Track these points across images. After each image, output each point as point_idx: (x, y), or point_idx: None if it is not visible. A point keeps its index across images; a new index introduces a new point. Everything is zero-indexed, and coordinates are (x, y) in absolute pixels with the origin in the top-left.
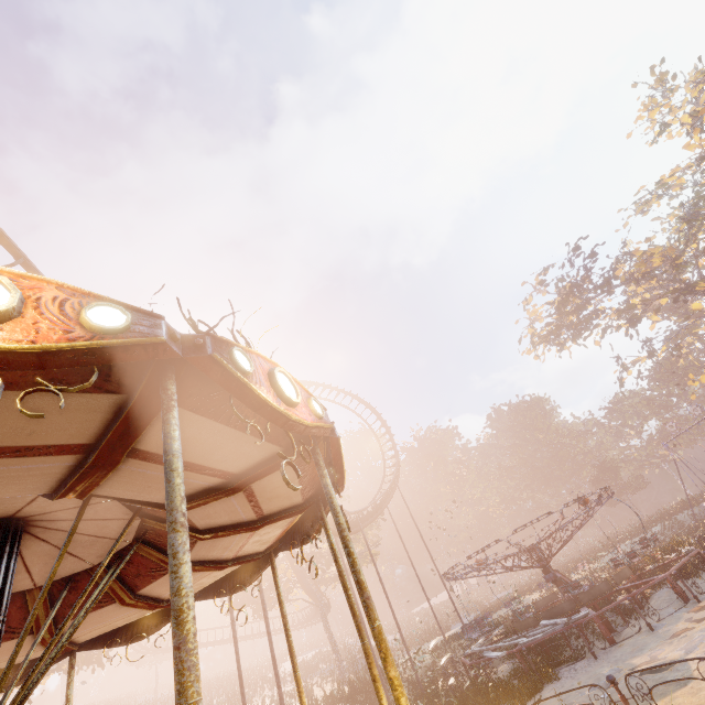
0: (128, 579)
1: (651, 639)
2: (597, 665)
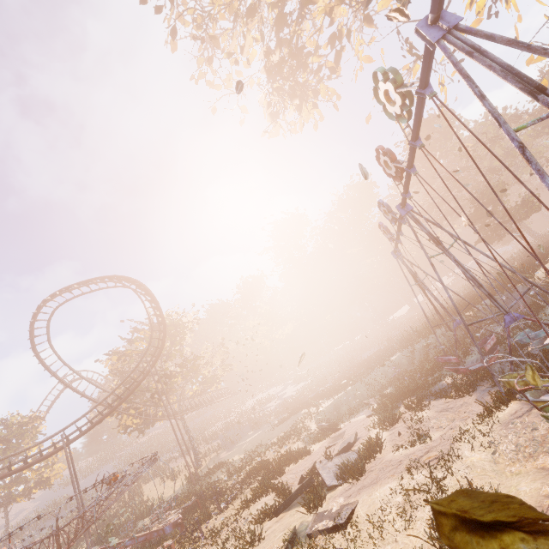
0: None
1: None
2: None
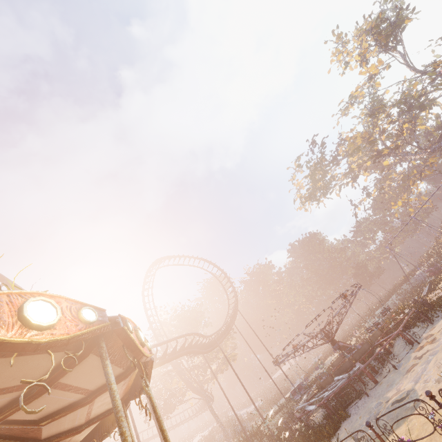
0: None
1: (396, 376)
2: (369, 401)
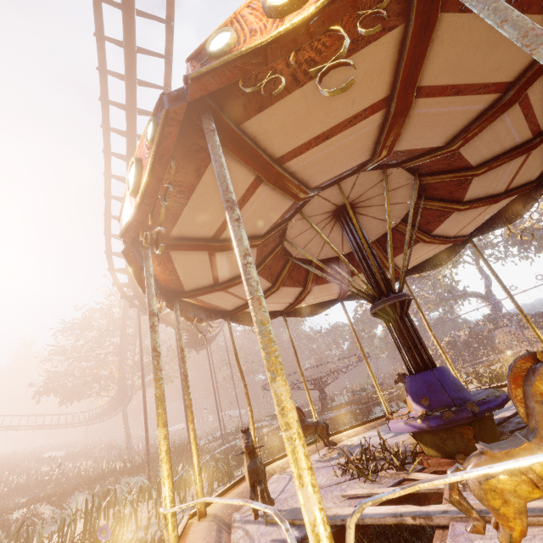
0: (317, 277)
1: None
2: None
